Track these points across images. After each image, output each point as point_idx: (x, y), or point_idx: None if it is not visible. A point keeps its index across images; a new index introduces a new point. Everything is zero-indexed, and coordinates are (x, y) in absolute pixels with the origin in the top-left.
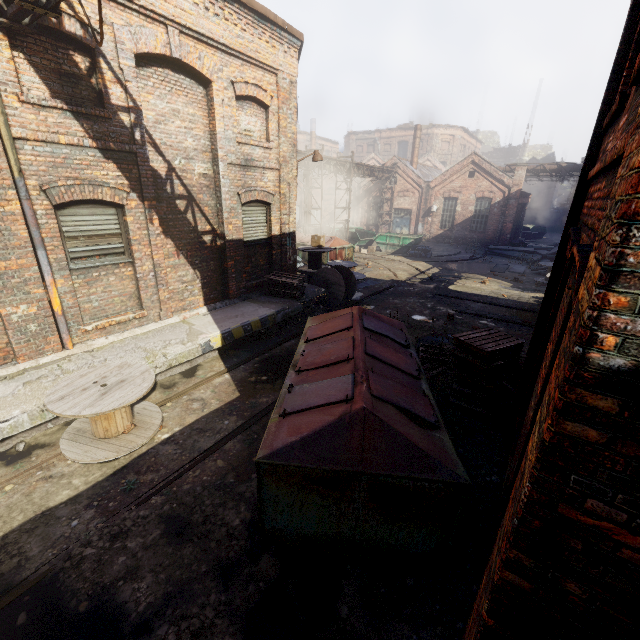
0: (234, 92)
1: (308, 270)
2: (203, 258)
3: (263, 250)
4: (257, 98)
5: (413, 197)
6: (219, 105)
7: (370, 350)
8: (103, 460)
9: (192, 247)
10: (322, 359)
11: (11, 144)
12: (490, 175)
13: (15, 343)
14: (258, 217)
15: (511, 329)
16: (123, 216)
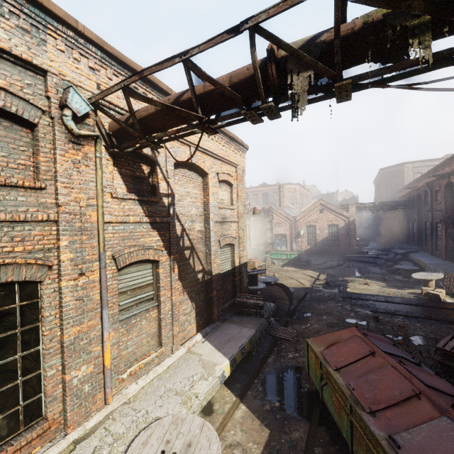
0: (217, 178)
1: (250, 287)
2: (197, 291)
3: (229, 278)
4: (228, 181)
5: (286, 226)
6: (211, 187)
7: (423, 380)
8: None
9: (191, 284)
10: (385, 395)
11: (103, 227)
12: (333, 211)
13: (69, 410)
14: (227, 255)
15: (424, 324)
16: (155, 268)
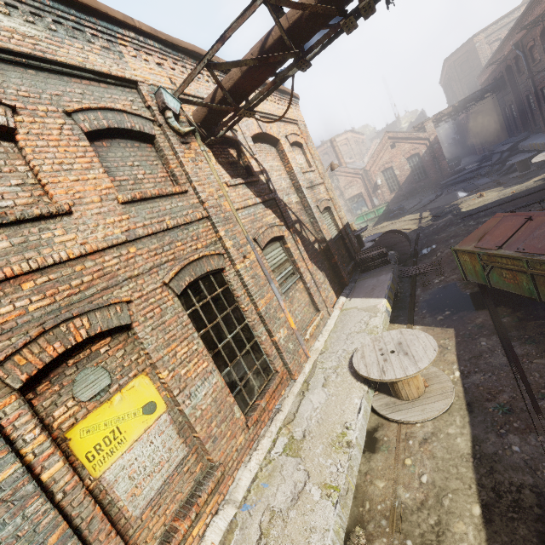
0: (288, 142)
1: None
2: (321, 261)
3: (340, 243)
4: (297, 142)
5: (357, 184)
6: (287, 153)
7: None
8: (446, 408)
9: (313, 255)
10: None
11: (237, 214)
12: (407, 139)
13: (289, 363)
14: (328, 220)
15: None
16: (283, 246)
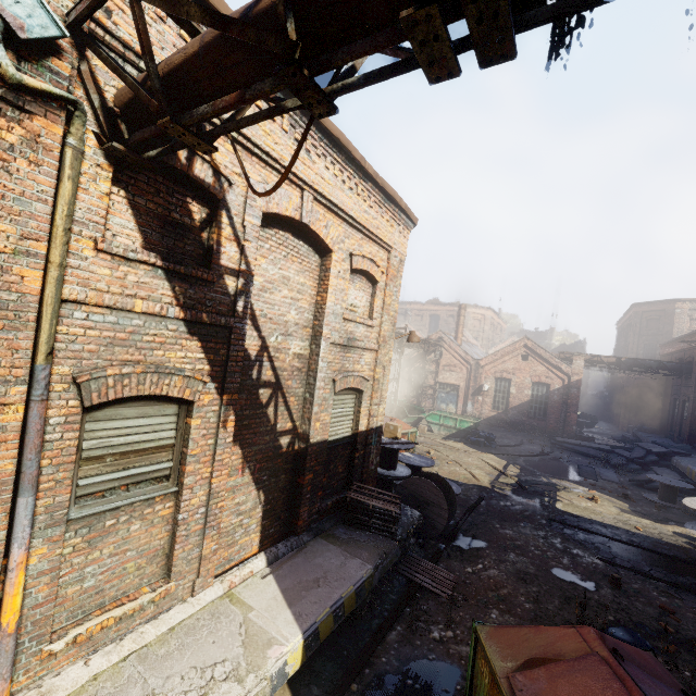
0: (350, 264)
1: (381, 471)
2: (273, 470)
3: (344, 451)
4: (369, 273)
5: (461, 373)
6: (334, 276)
7: None
8: None
9: (263, 455)
10: None
11: (54, 309)
12: (545, 360)
13: None
14: (346, 407)
15: None
16: (185, 416)
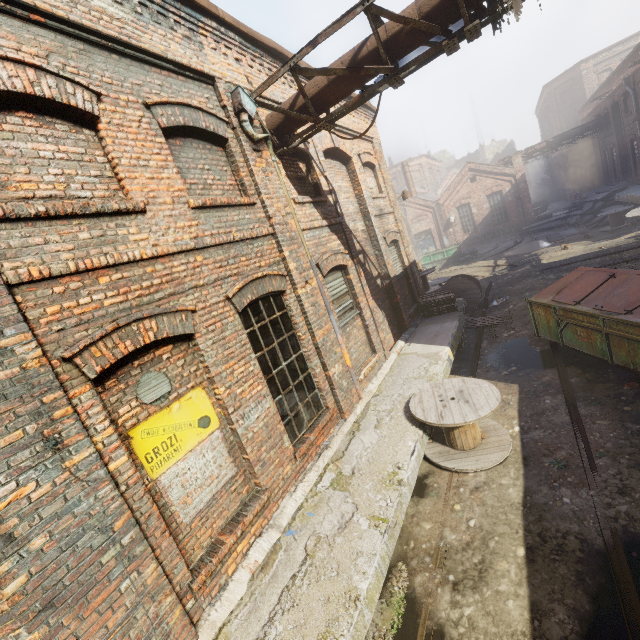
0: (360, 162)
1: None
2: (381, 299)
3: (404, 282)
4: (370, 162)
5: (427, 219)
6: (359, 174)
7: None
8: (501, 460)
9: (375, 292)
10: (638, 296)
11: (302, 235)
12: (490, 173)
13: (341, 401)
14: (393, 255)
15: None
16: (345, 276)
